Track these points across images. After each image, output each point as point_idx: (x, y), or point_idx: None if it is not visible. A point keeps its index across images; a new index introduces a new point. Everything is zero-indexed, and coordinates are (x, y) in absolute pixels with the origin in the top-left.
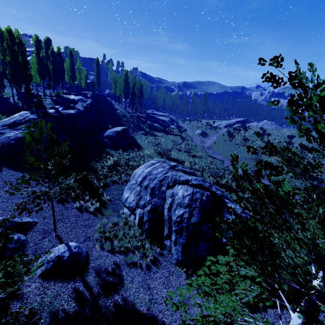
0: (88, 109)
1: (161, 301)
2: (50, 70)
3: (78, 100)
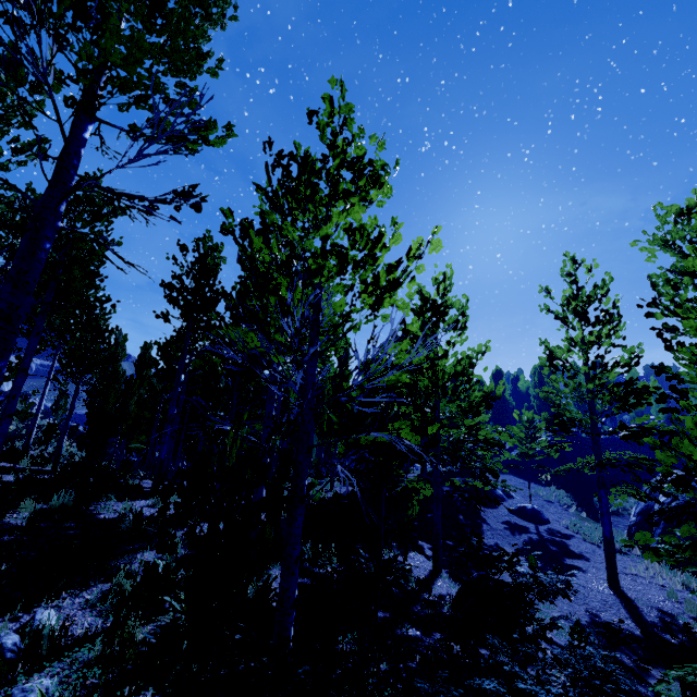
0: None
1: (598, 557)
2: None
3: None
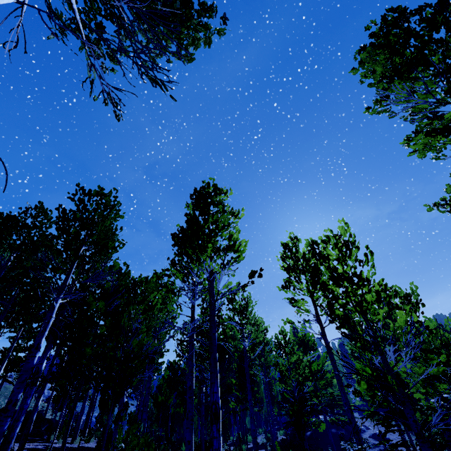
0: None
1: None
2: None
3: None
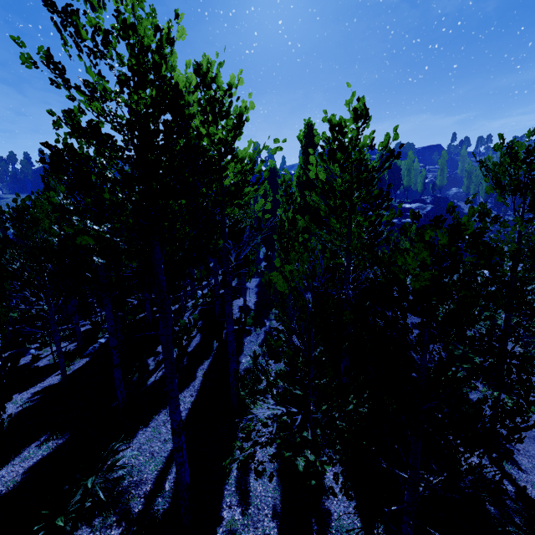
0: (427, 217)
1: None
2: (385, 180)
3: (416, 208)
